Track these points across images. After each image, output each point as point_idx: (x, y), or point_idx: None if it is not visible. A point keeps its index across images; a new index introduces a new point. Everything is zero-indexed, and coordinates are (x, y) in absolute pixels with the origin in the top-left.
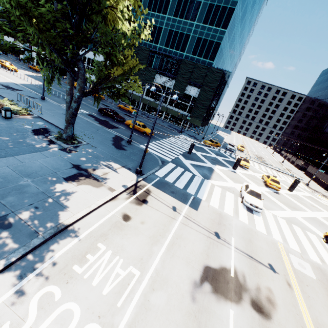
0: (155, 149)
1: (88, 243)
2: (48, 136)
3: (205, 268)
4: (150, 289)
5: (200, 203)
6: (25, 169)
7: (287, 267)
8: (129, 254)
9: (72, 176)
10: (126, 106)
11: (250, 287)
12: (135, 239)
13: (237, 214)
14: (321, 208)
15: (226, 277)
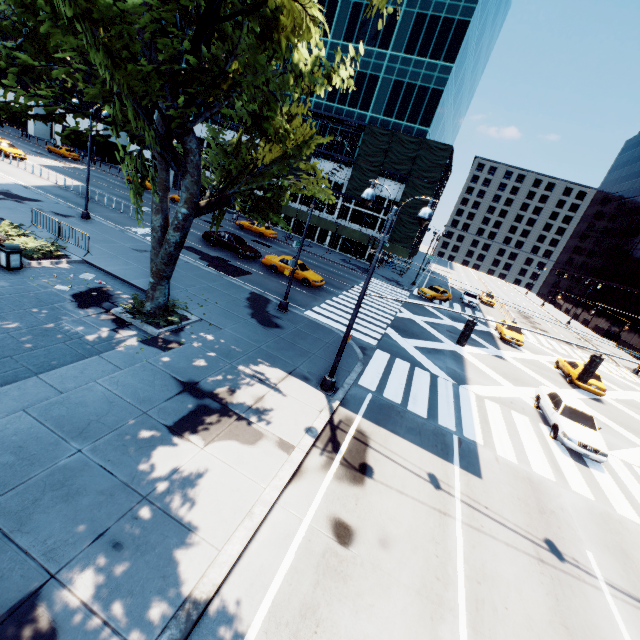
0: (337, 319)
1: None
2: (110, 308)
3: None
4: None
5: (477, 453)
6: (71, 412)
7: None
8: None
9: (185, 419)
10: (254, 224)
11: None
12: (387, 606)
13: (561, 474)
14: None
15: None
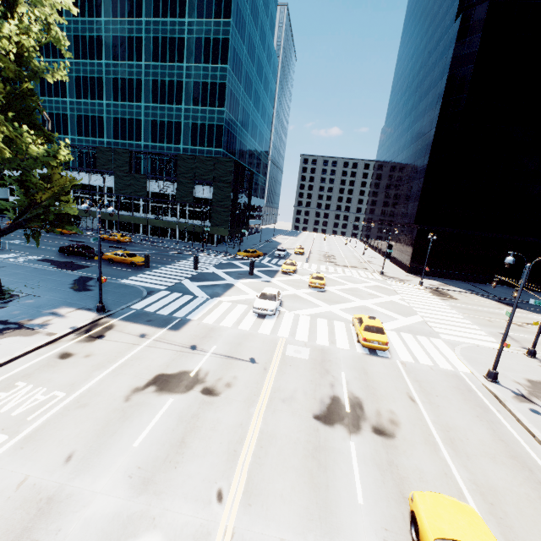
0: (145, 281)
1: (4, 384)
2: None
3: (158, 376)
4: (74, 402)
5: (187, 323)
6: None
7: (276, 356)
8: (58, 383)
9: None
10: (112, 235)
11: (210, 379)
12: (71, 370)
13: (239, 324)
14: (381, 295)
15: (182, 378)
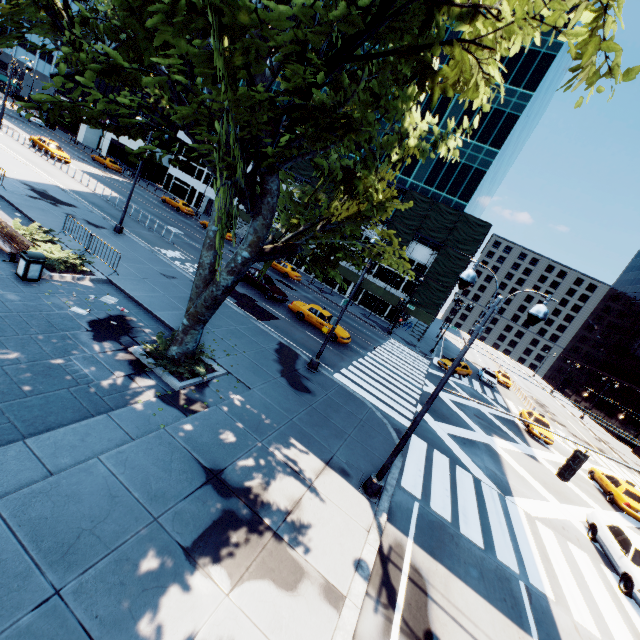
0: (367, 388)
1: None
2: (129, 345)
3: None
4: None
5: (552, 616)
6: (57, 512)
7: None
8: None
9: (207, 534)
10: (280, 264)
11: None
12: None
13: None
14: None
15: None
